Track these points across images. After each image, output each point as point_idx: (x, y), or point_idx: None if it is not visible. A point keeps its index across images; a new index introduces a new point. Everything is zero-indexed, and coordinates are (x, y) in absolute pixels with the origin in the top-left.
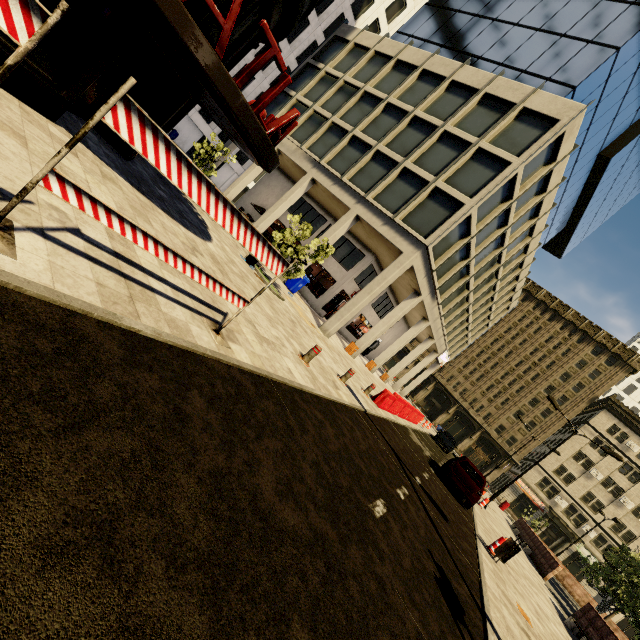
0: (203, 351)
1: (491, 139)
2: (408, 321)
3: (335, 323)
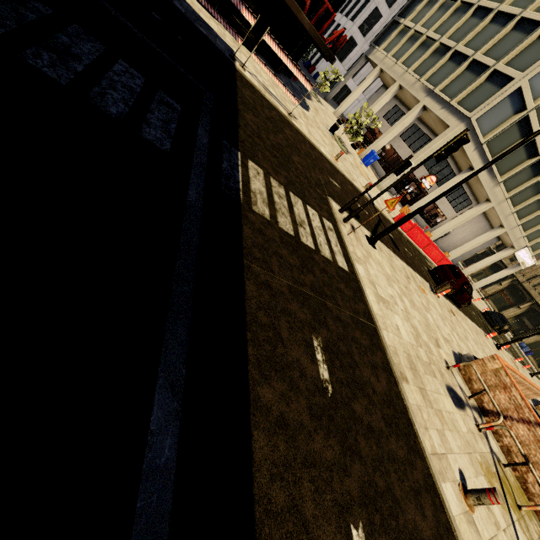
0: (281, 111)
1: None
2: (488, 217)
3: (386, 181)
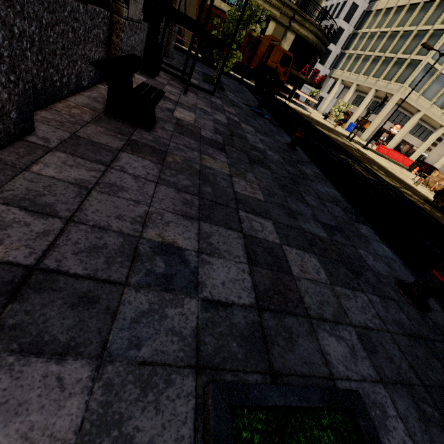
0: (307, 114)
1: (441, 21)
2: None
3: (365, 134)
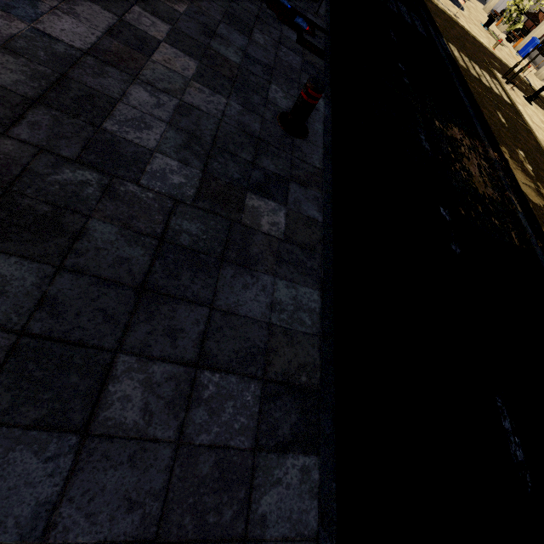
0: (449, 14)
1: None
2: None
3: None
